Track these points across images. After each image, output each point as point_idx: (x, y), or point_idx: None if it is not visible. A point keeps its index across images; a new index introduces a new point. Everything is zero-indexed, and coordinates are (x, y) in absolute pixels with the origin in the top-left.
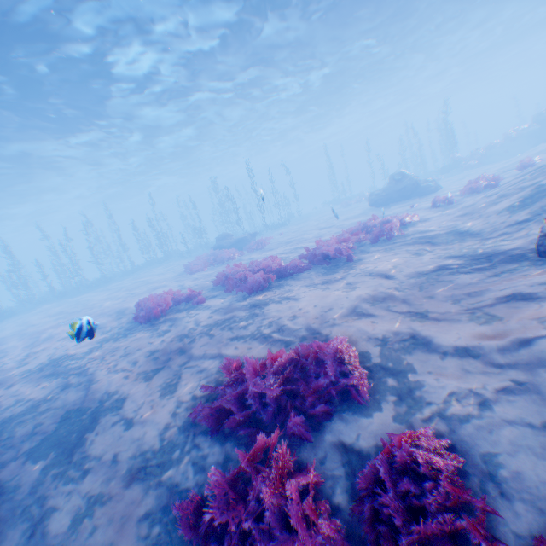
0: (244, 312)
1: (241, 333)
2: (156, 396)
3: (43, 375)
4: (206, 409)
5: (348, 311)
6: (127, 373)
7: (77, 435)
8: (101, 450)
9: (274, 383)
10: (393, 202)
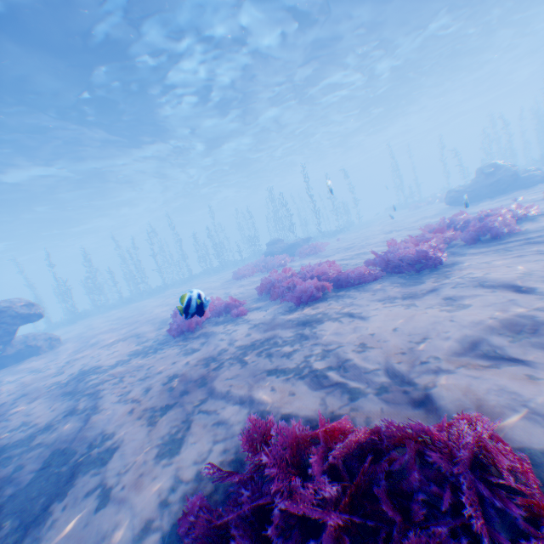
0: (289, 332)
1: (281, 366)
2: (151, 456)
3: (62, 391)
4: (201, 523)
5: (462, 346)
6: (134, 405)
7: (43, 501)
8: (56, 543)
9: (331, 496)
10: (482, 199)
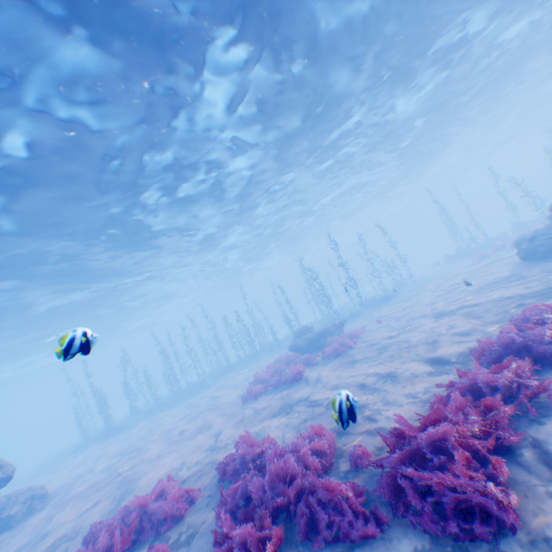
0: None
1: None
2: None
3: None
4: None
5: None
6: None
7: None
8: None
9: None
10: None
